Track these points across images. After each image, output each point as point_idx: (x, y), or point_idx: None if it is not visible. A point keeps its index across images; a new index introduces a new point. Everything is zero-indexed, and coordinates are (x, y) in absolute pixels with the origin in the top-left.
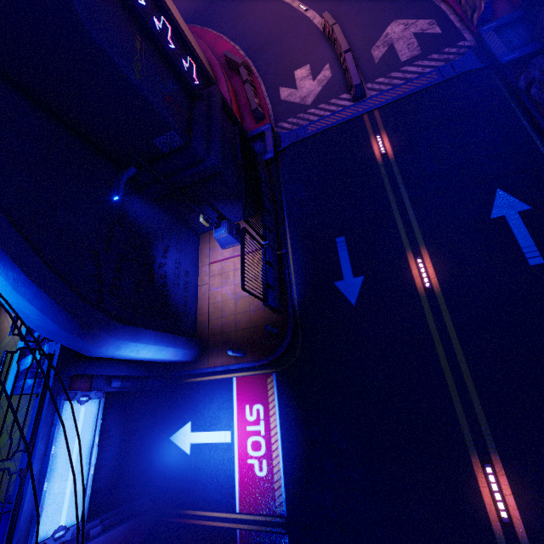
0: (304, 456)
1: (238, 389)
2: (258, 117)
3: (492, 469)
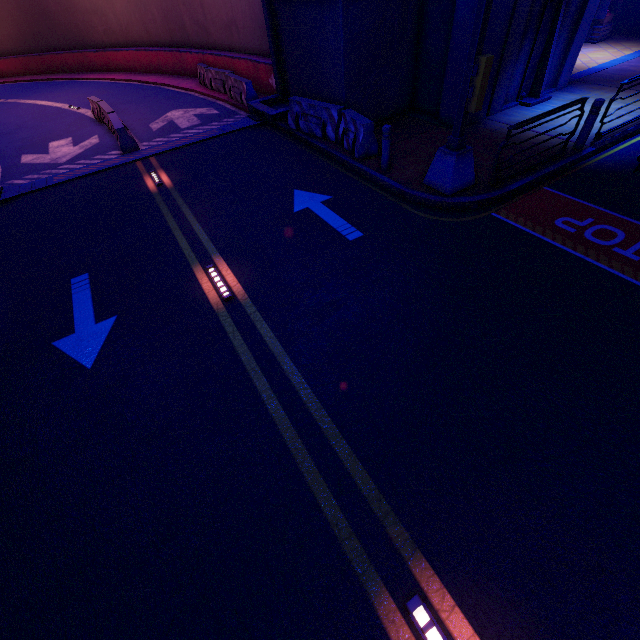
0: None
1: None
2: None
3: (427, 608)
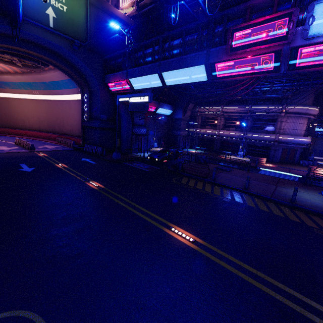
0: None
1: None
2: None
3: (92, 182)
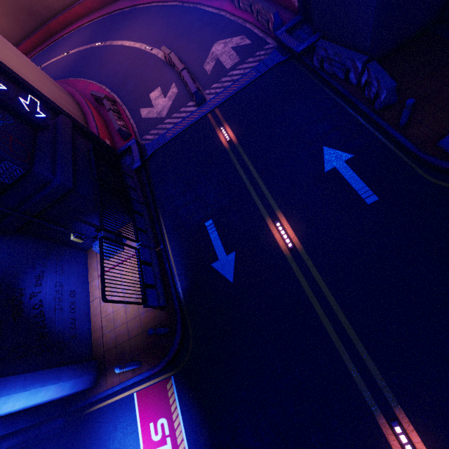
0: None
1: (140, 406)
2: (125, 136)
3: (400, 427)
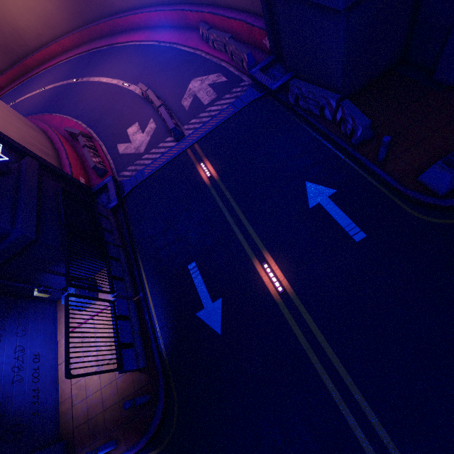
0: None
1: None
2: (100, 173)
3: None
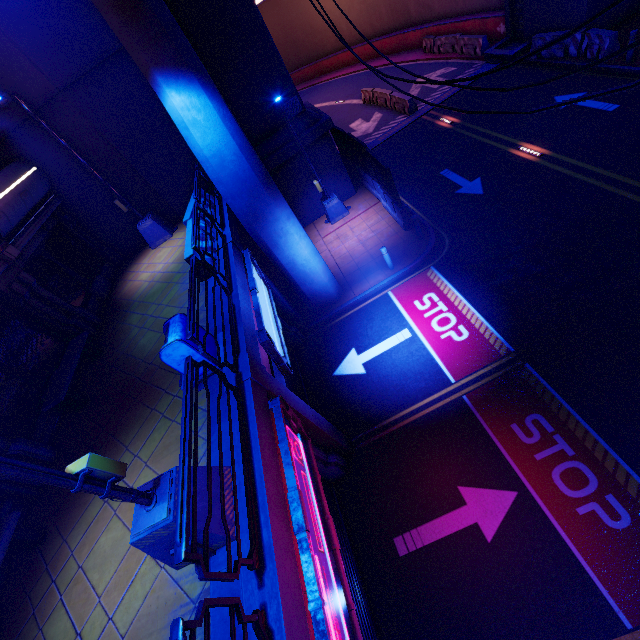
0: (502, 298)
1: (398, 297)
2: None
3: None
